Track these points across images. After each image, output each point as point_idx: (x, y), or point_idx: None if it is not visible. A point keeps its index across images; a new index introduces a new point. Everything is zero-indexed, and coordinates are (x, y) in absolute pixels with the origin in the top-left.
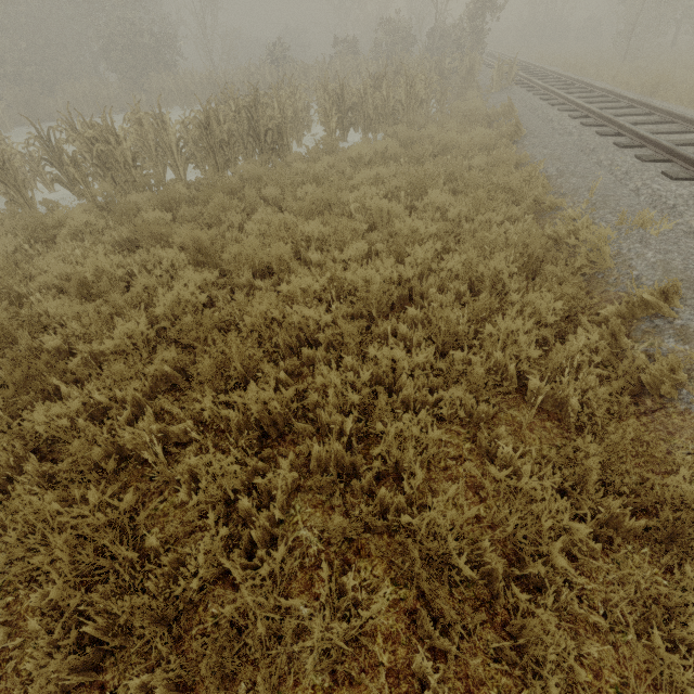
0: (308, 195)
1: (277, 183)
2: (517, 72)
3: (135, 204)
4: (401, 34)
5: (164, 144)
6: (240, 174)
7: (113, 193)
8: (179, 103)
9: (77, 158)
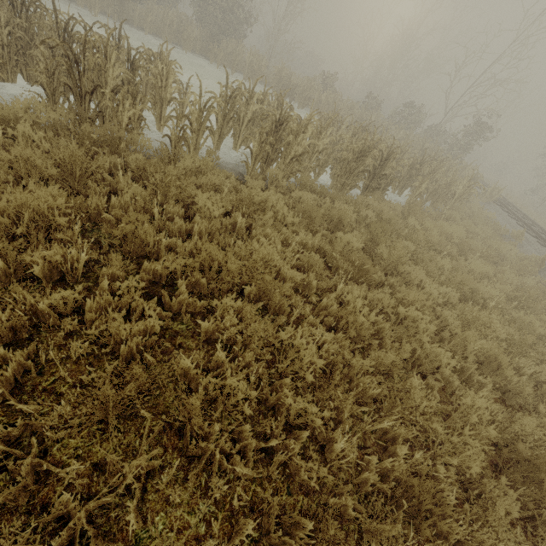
0: (460, 276)
1: (412, 239)
2: (501, 197)
3: (302, 201)
4: (414, 116)
5: (312, 147)
6: (364, 204)
7: (280, 179)
8: (245, 74)
9: (269, 137)
